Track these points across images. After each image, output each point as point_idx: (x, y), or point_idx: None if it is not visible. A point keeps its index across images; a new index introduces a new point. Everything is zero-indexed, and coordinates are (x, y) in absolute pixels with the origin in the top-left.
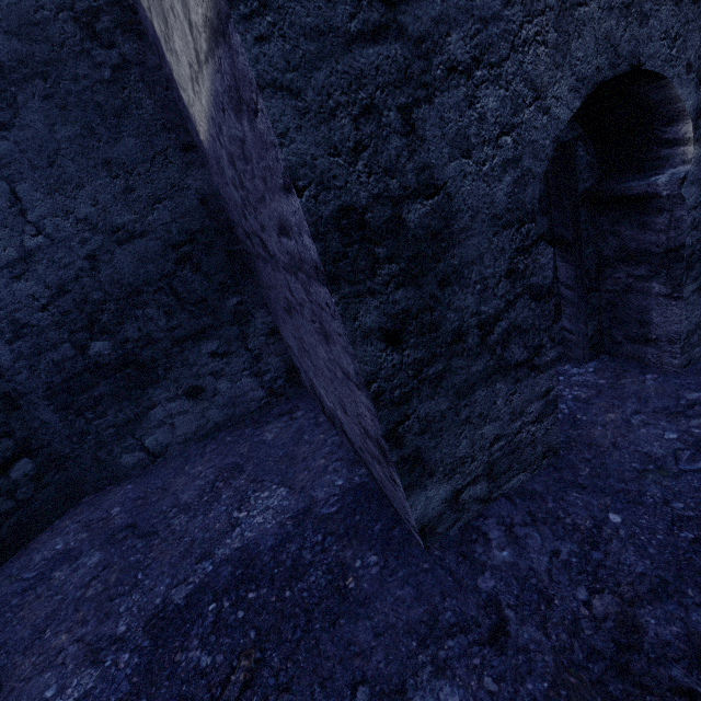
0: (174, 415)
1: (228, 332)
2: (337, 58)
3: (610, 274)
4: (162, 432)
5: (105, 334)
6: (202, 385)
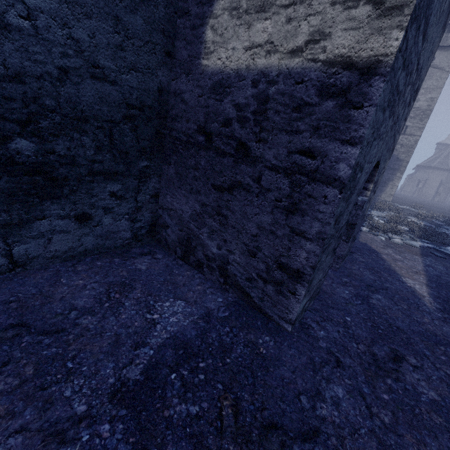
0: (56, 232)
1: (130, 182)
2: (381, 111)
3: None
4: (36, 243)
5: (36, 137)
6: (92, 214)
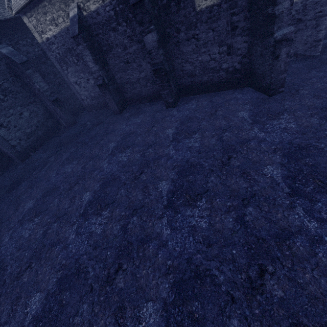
0: None
1: None
2: None
3: None
4: None
5: None
6: None
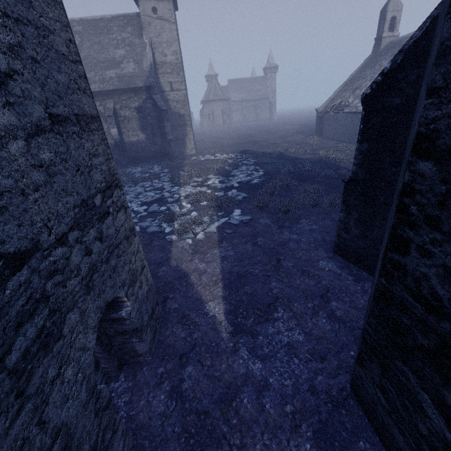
0: None
1: None
2: (3, 445)
3: (115, 339)
4: None
5: None
6: None
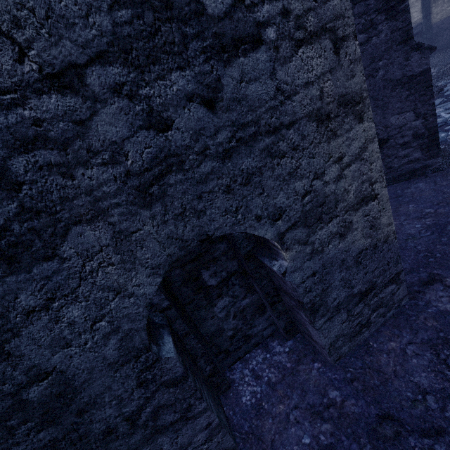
0: None
1: None
2: None
3: (282, 295)
4: None
5: None
6: None
